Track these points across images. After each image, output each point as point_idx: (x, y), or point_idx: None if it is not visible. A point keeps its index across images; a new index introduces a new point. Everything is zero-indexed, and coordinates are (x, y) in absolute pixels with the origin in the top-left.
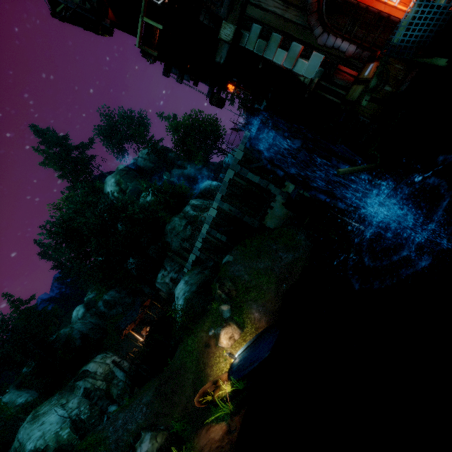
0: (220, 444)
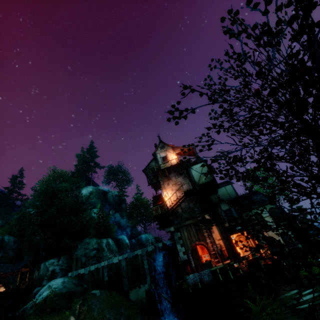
0: None
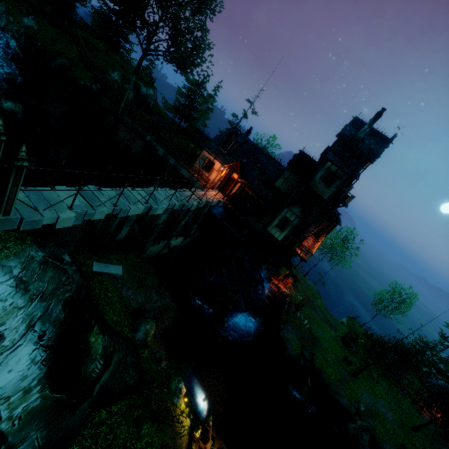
0: None
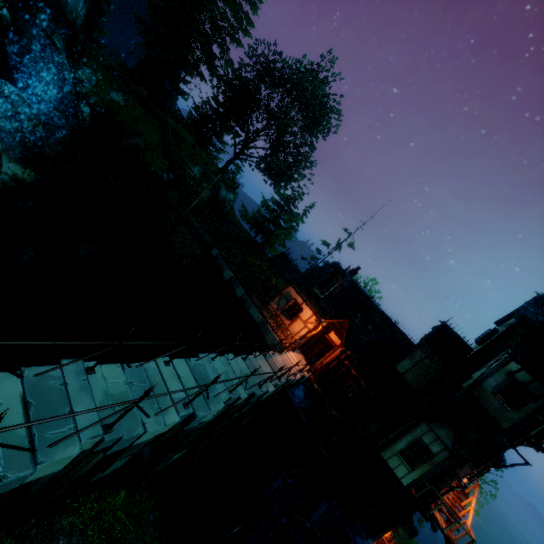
0: None
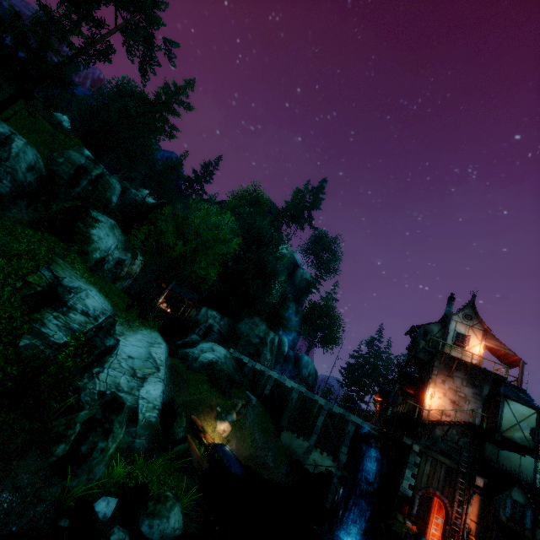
0: (199, 457)
